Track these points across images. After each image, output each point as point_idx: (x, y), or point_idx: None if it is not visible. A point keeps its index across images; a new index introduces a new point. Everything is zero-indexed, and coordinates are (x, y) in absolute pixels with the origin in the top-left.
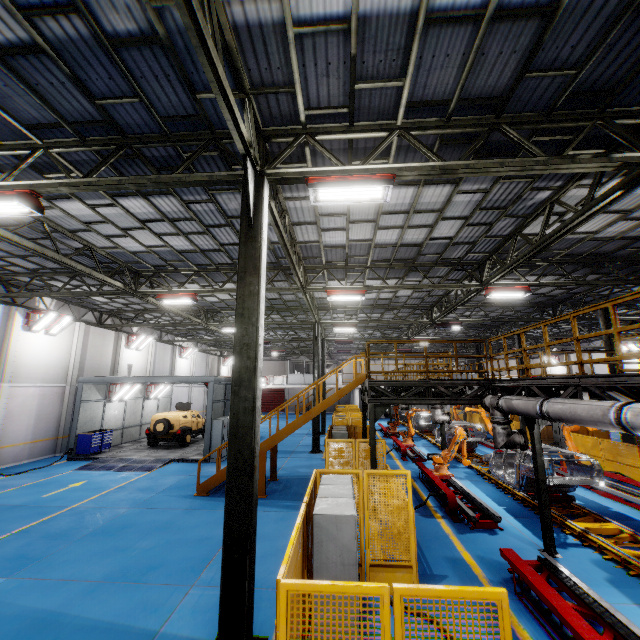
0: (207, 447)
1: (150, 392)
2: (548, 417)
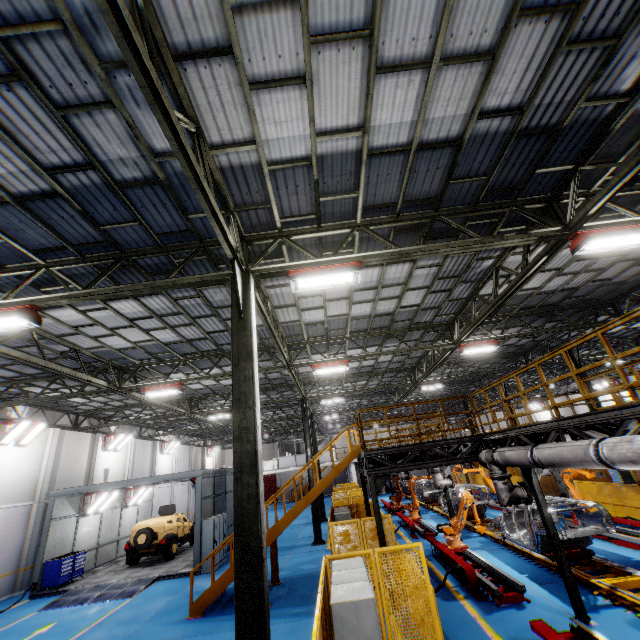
0: (197, 555)
1: (129, 498)
2: (540, 464)
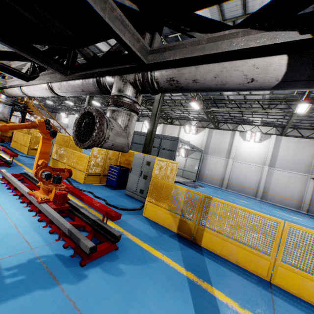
0: None
1: (180, 152)
2: None
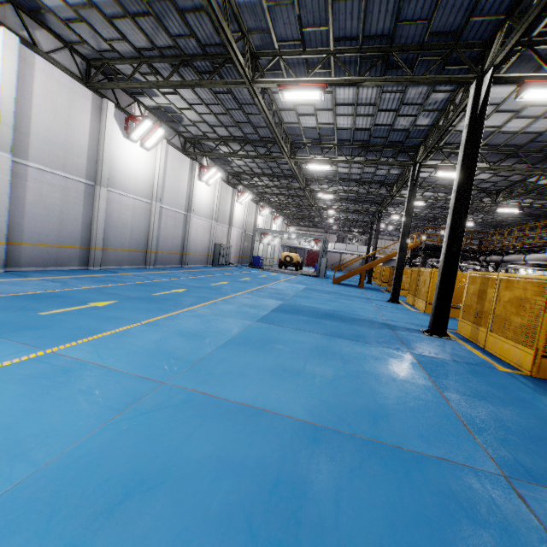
0: (318, 270)
1: (270, 241)
2: (504, 261)
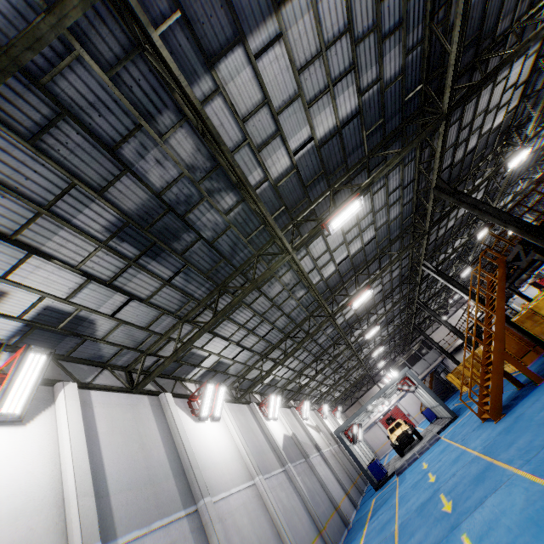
0: None
1: None
2: None
